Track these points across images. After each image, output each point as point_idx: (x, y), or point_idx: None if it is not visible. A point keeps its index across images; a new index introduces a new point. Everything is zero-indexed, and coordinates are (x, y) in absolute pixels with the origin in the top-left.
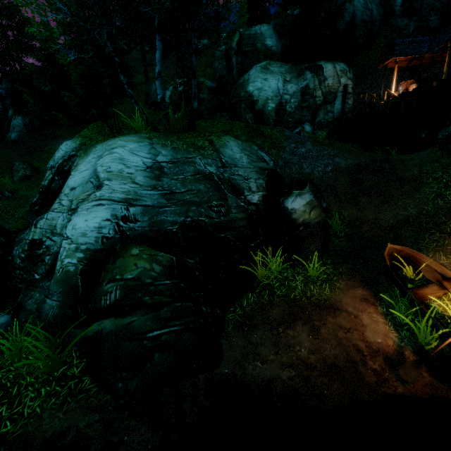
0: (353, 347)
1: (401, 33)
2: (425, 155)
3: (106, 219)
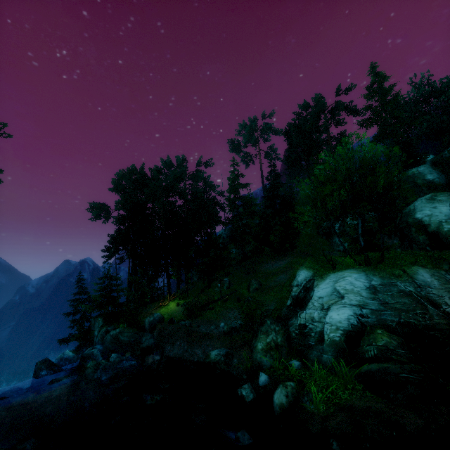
0: None
1: None
2: None
3: (350, 314)
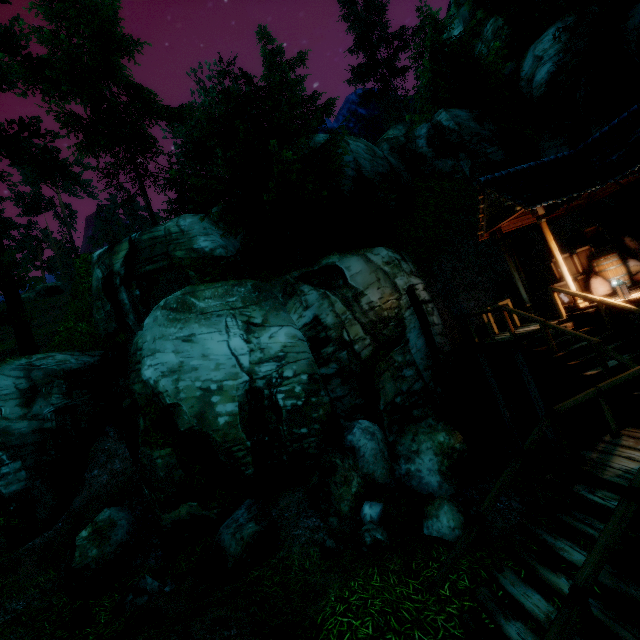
0: None
1: (452, 179)
2: None
3: None
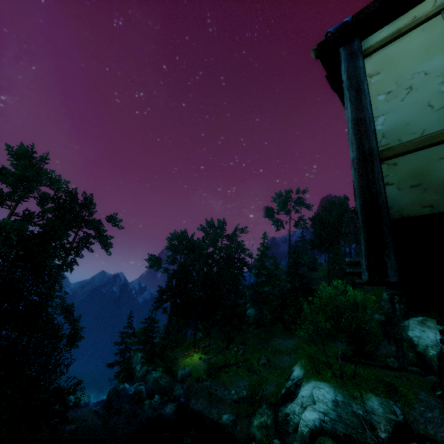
0: None
1: None
2: None
3: (316, 418)
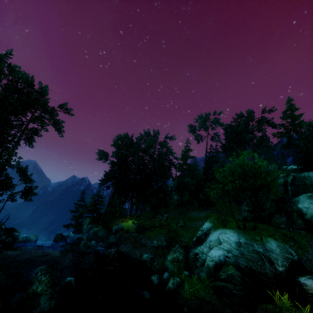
0: None
1: None
2: None
3: (221, 254)
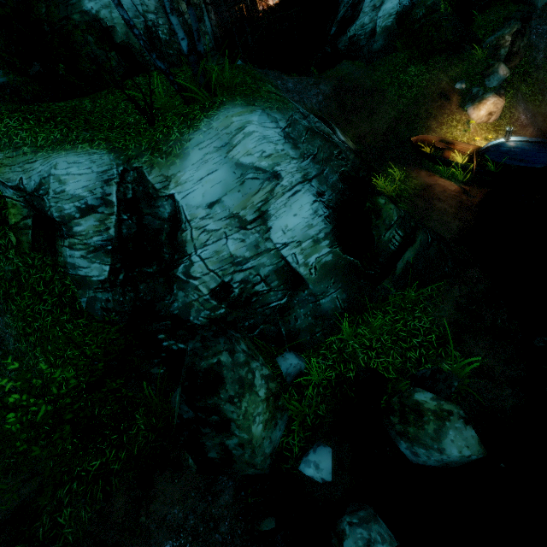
0: (454, 196)
1: None
2: (352, 67)
3: (313, 202)
